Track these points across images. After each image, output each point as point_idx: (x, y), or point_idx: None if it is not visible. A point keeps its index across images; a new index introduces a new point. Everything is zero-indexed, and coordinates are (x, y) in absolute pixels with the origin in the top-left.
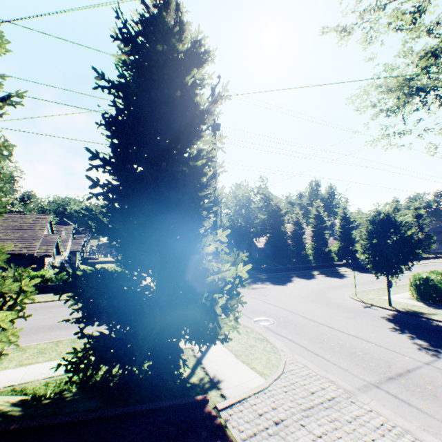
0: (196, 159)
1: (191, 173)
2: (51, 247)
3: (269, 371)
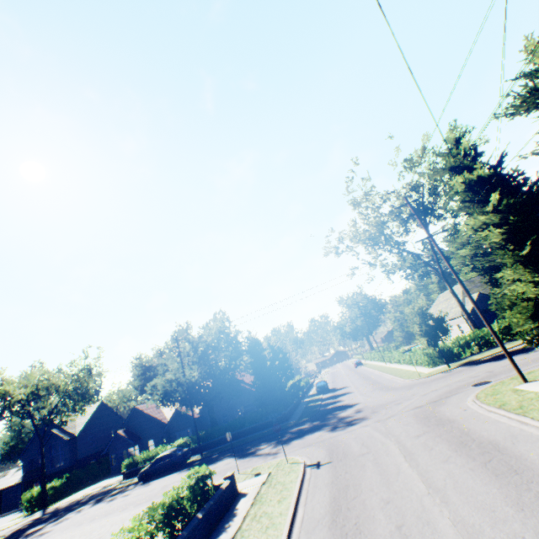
0: None
1: None
2: None
3: None
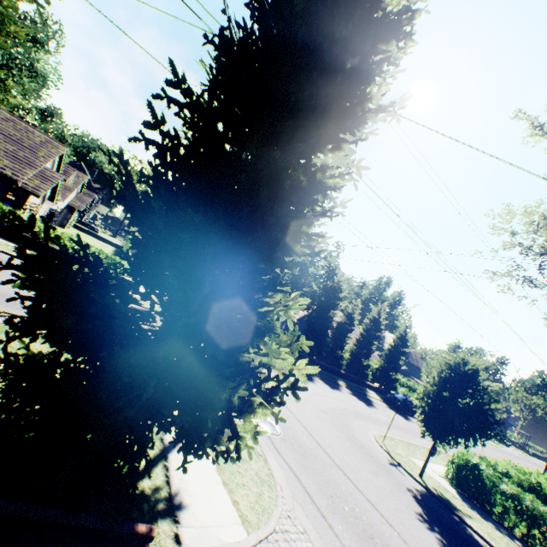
0: (314, 176)
1: (308, 190)
2: (46, 186)
3: (257, 519)
